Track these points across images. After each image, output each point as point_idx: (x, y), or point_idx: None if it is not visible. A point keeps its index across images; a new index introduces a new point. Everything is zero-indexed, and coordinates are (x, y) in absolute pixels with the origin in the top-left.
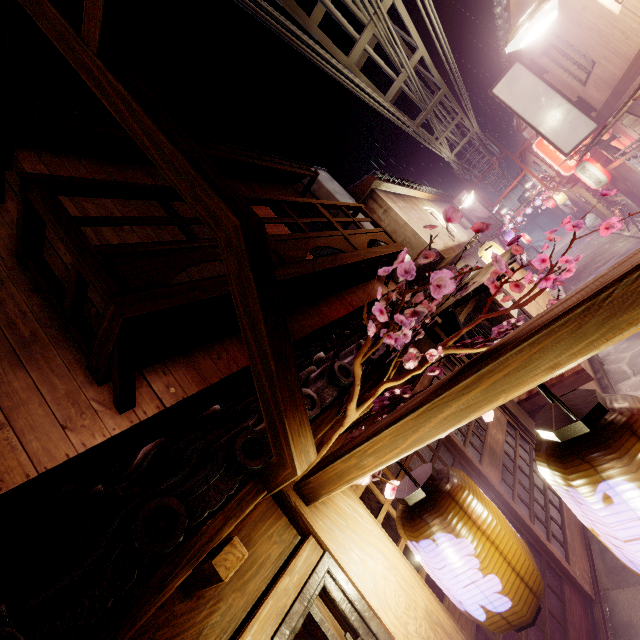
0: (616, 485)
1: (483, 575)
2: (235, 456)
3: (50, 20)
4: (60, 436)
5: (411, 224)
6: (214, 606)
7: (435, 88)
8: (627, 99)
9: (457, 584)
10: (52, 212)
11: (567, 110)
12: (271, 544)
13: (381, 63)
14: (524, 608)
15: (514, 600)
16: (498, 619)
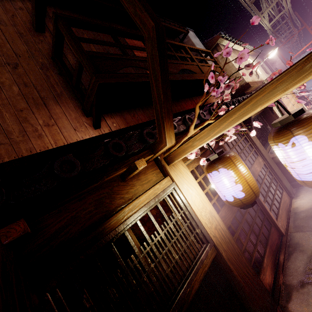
0: (298, 138)
1: (235, 184)
2: (143, 136)
3: None
4: (74, 132)
5: (236, 66)
6: (132, 187)
7: None
8: None
9: (224, 187)
10: (68, 32)
11: None
12: (153, 176)
13: None
14: (249, 197)
15: (246, 194)
16: (238, 201)
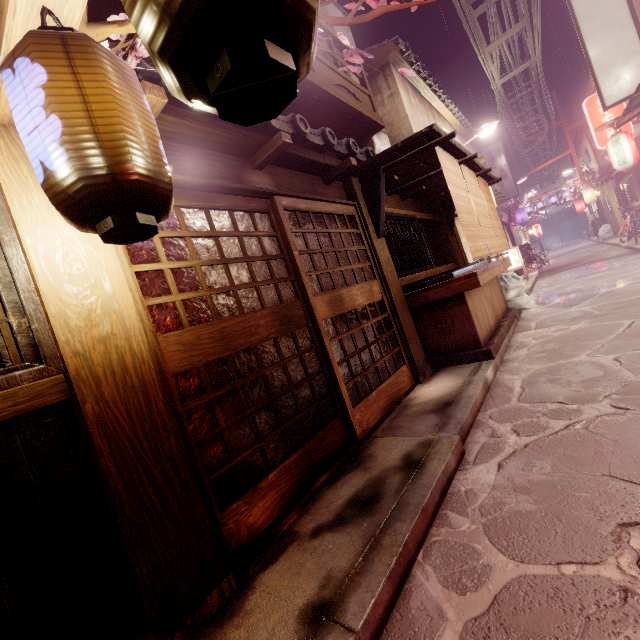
0: None
1: (46, 116)
2: None
3: None
4: None
5: (412, 121)
6: None
7: None
8: None
9: (23, 131)
10: None
11: (634, 52)
12: None
13: None
14: (82, 170)
15: (71, 154)
16: (54, 182)
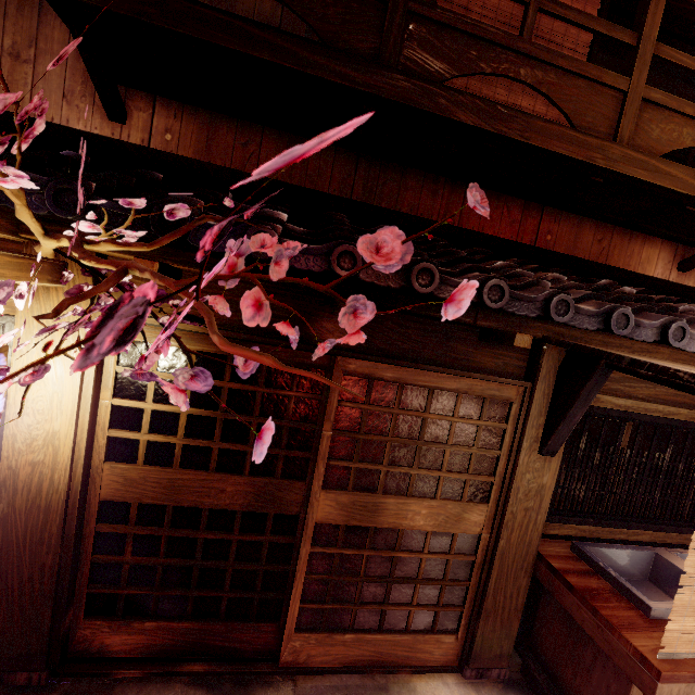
0: None
1: None
2: None
3: None
4: (58, 101)
5: None
6: None
7: None
8: None
9: None
10: None
11: None
12: None
13: None
14: None
15: None
16: None
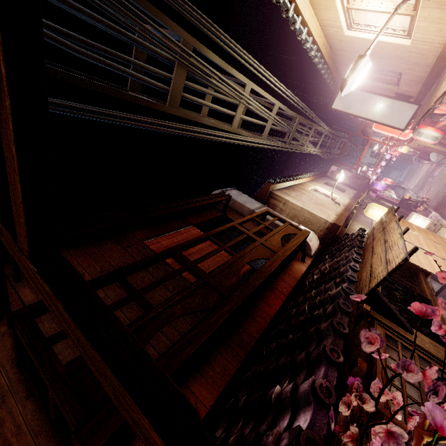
0: None
1: None
2: None
3: (0, 231)
4: None
5: (306, 207)
6: None
7: (292, 116)
8: (444, 91)
9: None
10: (30, 344)
11: (391, 103)
12: None
13: (253, 120)
14: None
15: None
16: None
